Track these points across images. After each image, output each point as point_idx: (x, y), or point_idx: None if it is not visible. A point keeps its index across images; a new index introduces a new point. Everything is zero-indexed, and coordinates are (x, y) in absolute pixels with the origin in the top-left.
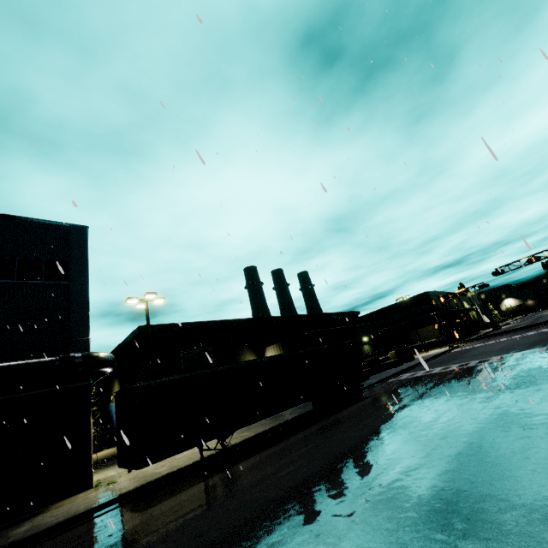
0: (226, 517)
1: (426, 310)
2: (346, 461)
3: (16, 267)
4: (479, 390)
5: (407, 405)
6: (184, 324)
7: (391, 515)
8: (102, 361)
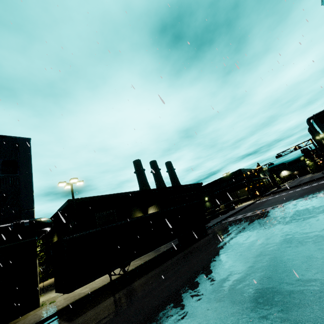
0: (127, 321)
1: (240, 180)
2: (201, 276)
3: None
4: (275, 224)
5: (234, 236)
6: (97, 197)
7: (233, 311)
8: (43, 224)
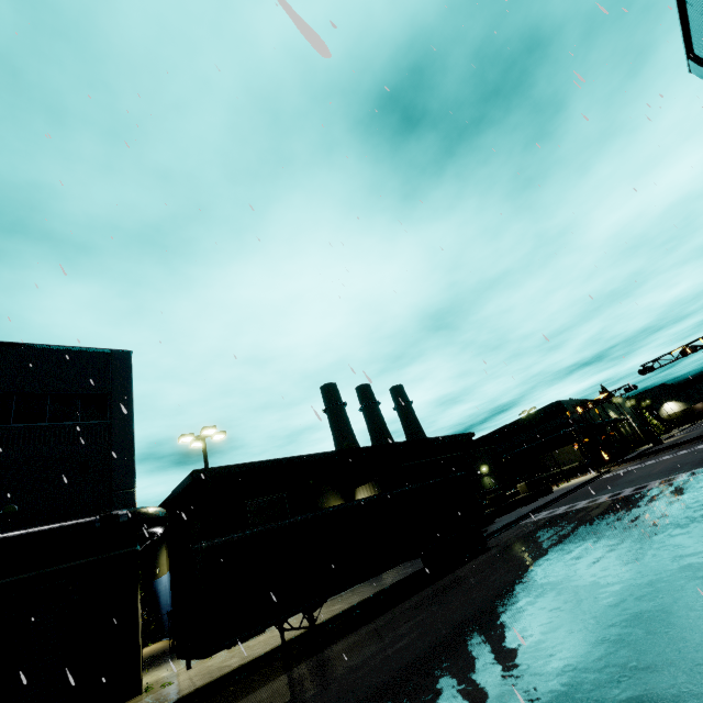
0: None
1: (561, 425)
2: (469, 630)
3: (48, 407)
4: (634, 525)
5: (544, 552)
6: (250, 465)
7: (527, 688)
8: (152, 519)
